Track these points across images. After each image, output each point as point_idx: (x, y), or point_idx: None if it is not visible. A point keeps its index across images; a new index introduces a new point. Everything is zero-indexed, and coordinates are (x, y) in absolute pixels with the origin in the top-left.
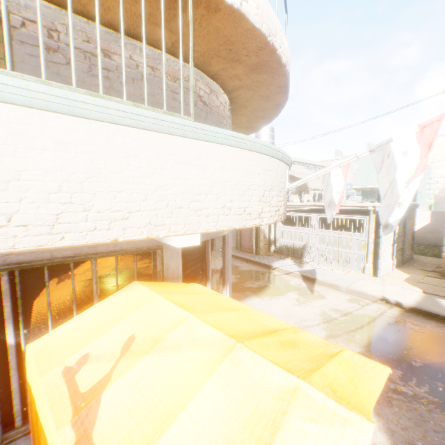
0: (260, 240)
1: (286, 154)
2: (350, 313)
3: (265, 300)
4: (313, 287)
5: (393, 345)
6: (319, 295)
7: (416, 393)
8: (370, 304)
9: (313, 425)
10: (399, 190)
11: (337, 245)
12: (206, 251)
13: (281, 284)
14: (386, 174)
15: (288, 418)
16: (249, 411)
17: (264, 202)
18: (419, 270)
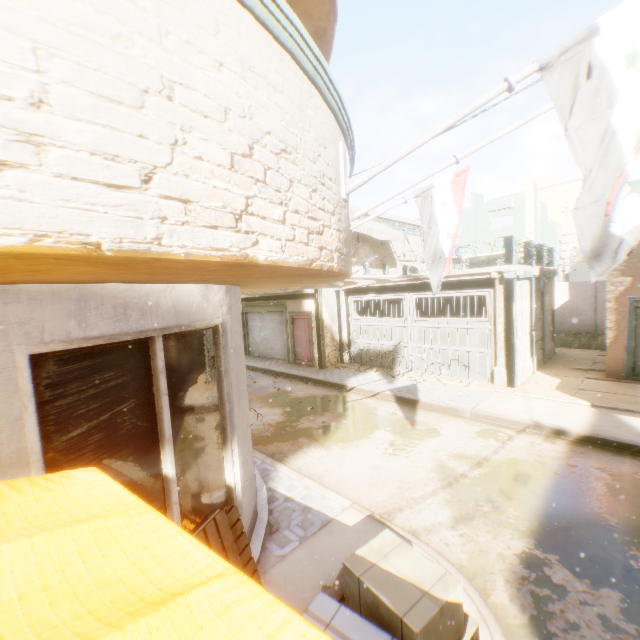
0: (325, 344)
1: (330, 75)
2: (486, 461)
3: (334, 450)
4: (417, 416)
5: (580, 523)
6: (428, 430)
7: None
8: (515, 438)
9: None
10: (629, 158)
11: (447, 342)
12: (153, 367)
13: (361, 415)
14: (592, 120)
15: None
16: None
17: (256, 181)
18: (571, 369)
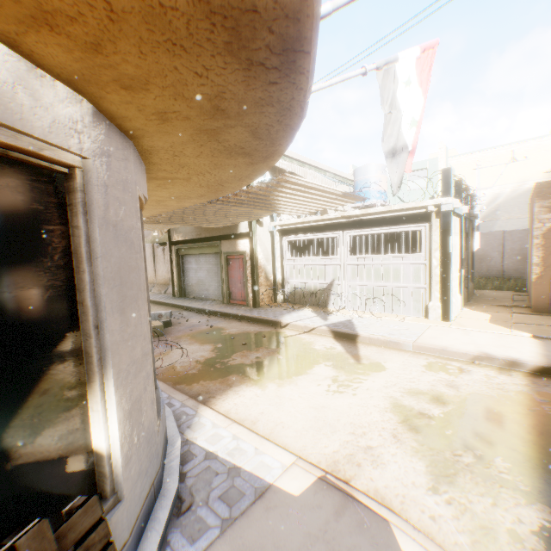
0: (259, 283)
1: None
2: (445, 397)
3: (270, 389)
4: (357, 350)
5: None
6: (372, 365)
7: None
8: (467, 371)
9: None
10: None
11: (381, 278)
12: None
13: (298, 350)
14: None
15: None
16: None
17: None
18: (495, 306)
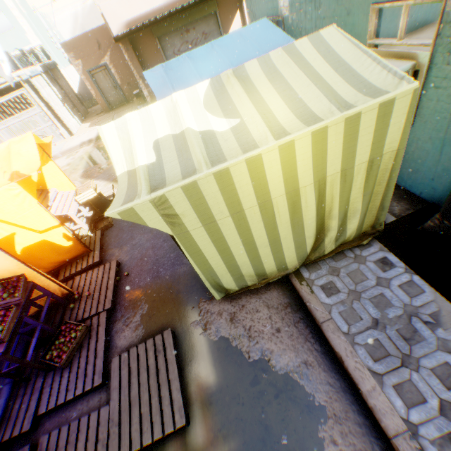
0: None
1: None
2: (71, 162)
3: None
4: None
5: (96, 157)
6: None
7: (109, 163)
8: (79, 151)
9: (20, 144)
10: None
11: (29, 129)
12: None
13: None
14: None
15: (13, 147)
16: (3, 159)
17: None
18: (95, 116)
